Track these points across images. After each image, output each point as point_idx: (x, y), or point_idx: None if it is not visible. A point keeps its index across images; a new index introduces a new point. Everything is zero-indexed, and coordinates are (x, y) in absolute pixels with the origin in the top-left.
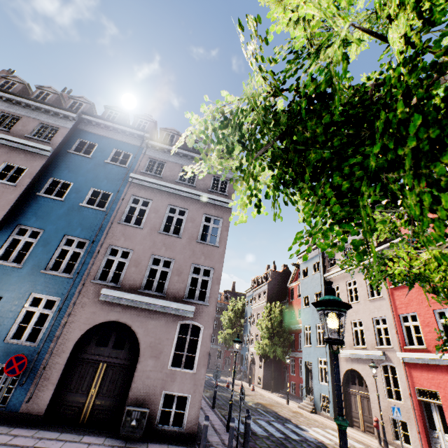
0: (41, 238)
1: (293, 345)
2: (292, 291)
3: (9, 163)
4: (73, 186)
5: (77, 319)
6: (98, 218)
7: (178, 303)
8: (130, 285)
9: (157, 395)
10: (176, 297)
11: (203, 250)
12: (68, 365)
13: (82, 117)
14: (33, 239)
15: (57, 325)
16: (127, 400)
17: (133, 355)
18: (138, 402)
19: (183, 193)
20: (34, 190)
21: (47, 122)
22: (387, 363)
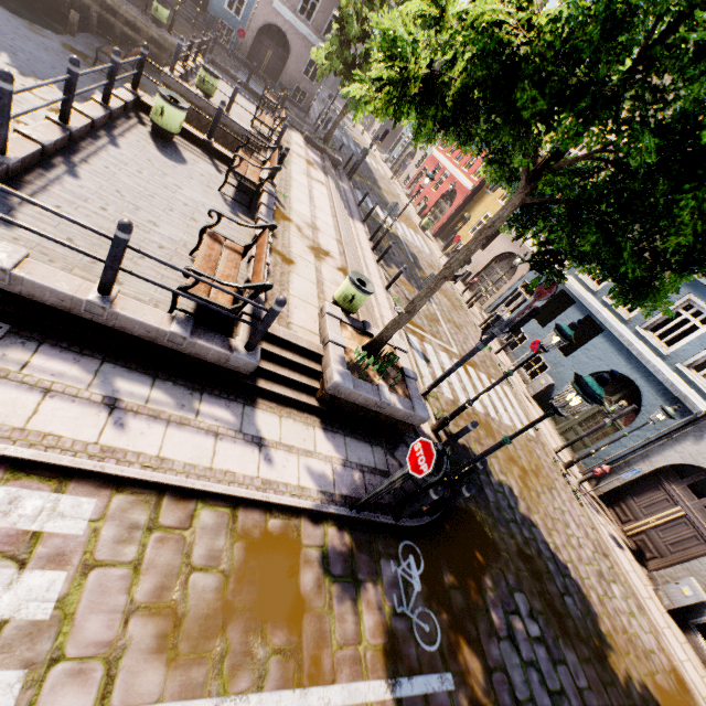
0: None
1: None
2: None
3: None
4: None
5: (260, 14)
6: None
7: (317, 37)
8: (291, 5)
9: (294, 85)
10: (316, 31)
11: None
12: (254, 41)
13: None
14: None
15: (249, 12)
16: (280, 78)
17: (286, 56)
18: (285, 83)
19: None
20: None
21: None
22: (428, 152)
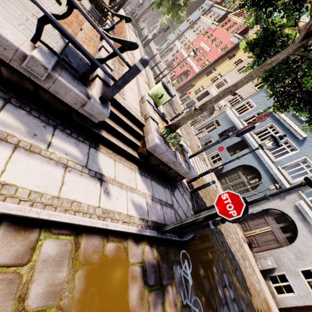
0: None
1: None
2: None
3: None
4: None
5: None
6: None
7: None
8: None
9: None
10: None
11: None
12: None
13: None
14: None
15: None
16: None
17: None
18: None
19: None
20: None
21: None
22: (179, 50)
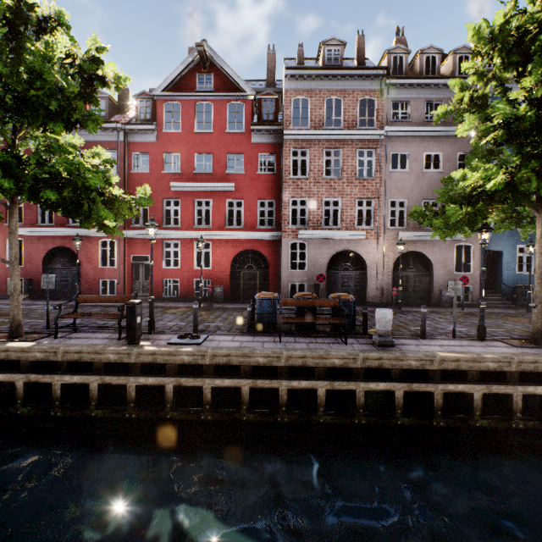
0: None
1: None
2: None
3: (460, 153)
4: None
5: None
6: None
7: None
8: None
9: None
10: None
11: None
12: None
13: None
14: None
15: None
16: None
17: None
18: None
19: None
20: None
21: None
22: None
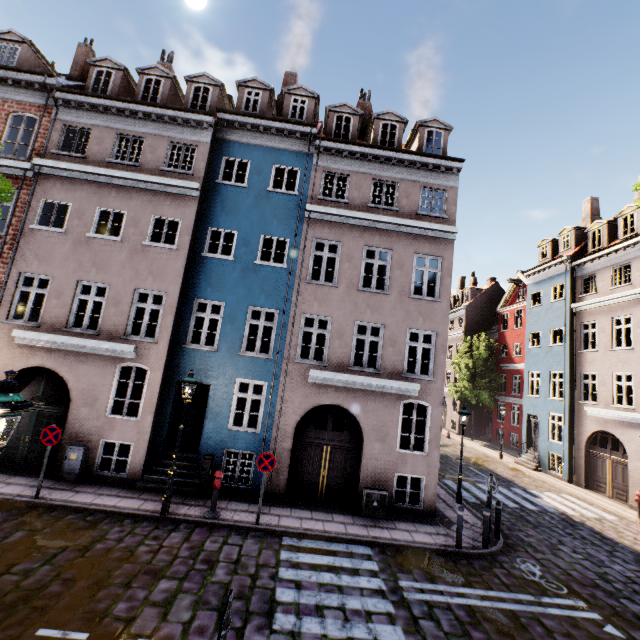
0: (225, 313)
1: (503, 388)
2: (504, 318)
3: (157, 216)
4: (238, 236)
5: (290, 404)
6: (280, 278)
7: (399, 381)
8: (338, 363)
9: (390, 477)
10: (393, 373)
11: (419, 308)
12: (292, 448)
13: (219, 118)
14: (216, 315)
15: (272, 411)
16: (360, 481)
17: (355, 437)
18: (372, 483)
19: (382, 225)
20: (196, 250)
21: (178, 138)
22: None
